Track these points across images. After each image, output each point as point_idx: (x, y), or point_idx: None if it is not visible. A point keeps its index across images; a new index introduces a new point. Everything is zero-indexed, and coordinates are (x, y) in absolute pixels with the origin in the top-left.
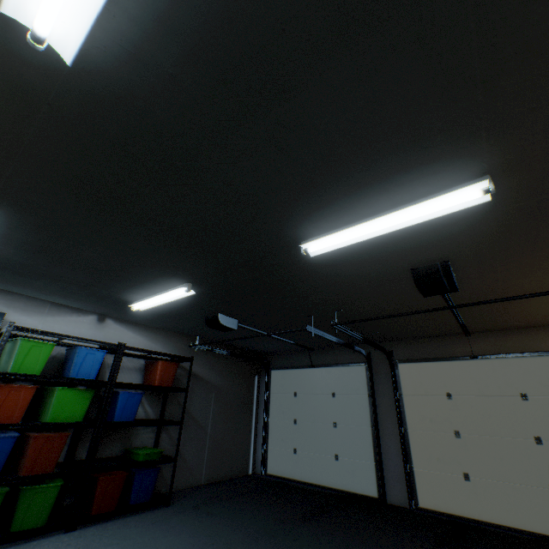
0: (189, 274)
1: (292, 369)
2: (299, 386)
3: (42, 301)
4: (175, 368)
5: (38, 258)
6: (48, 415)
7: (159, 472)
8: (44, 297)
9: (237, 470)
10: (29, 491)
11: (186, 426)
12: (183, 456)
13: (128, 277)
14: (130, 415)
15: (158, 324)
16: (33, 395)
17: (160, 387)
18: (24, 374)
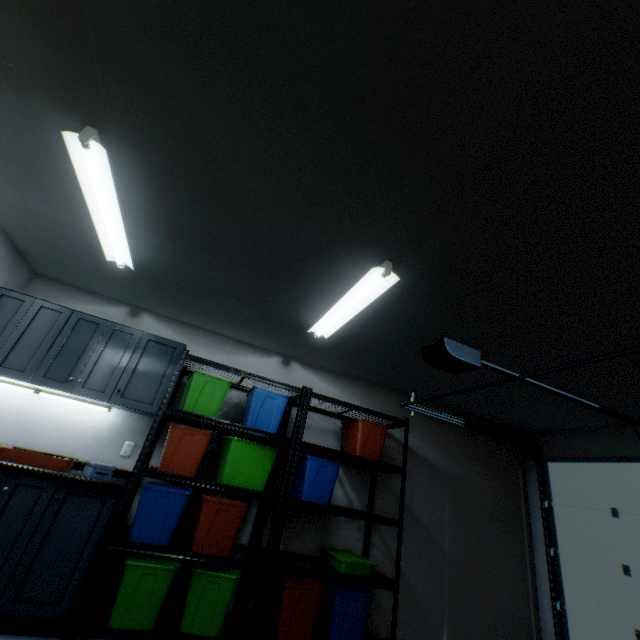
0: (383, 234)
1: (594, 462)
2: (622, 497)
3: (224, 337)
4: (382, 433)
5: (194, 255)
6: (223, 474)
7: (373, 599)
8: (224, 331)
9: (505, 636)
10: (200, 576)
11: (408, 533)
12: (407, 582)
13: (297, 269)
14: (323, 495)
15: (354, 371)
16: (206, 444)
17: (362, 459)
18: (196, 414)
